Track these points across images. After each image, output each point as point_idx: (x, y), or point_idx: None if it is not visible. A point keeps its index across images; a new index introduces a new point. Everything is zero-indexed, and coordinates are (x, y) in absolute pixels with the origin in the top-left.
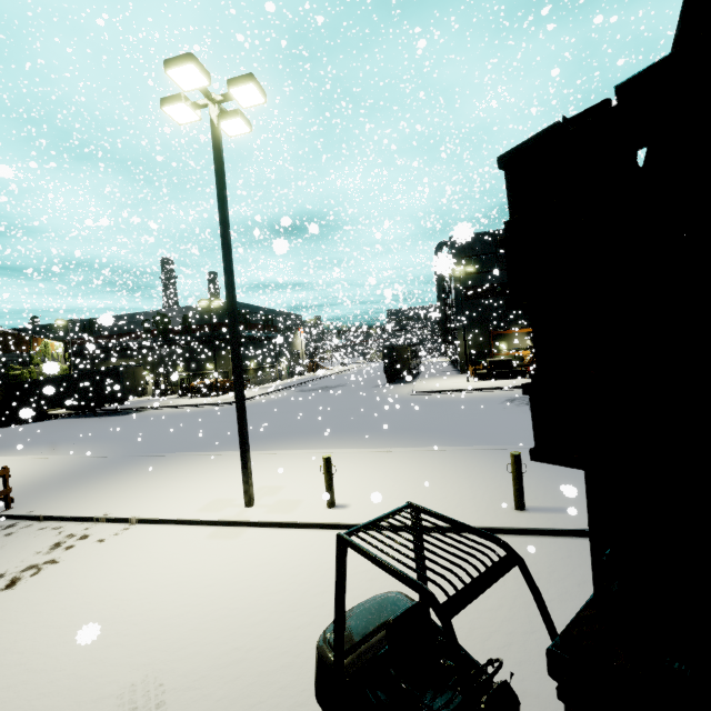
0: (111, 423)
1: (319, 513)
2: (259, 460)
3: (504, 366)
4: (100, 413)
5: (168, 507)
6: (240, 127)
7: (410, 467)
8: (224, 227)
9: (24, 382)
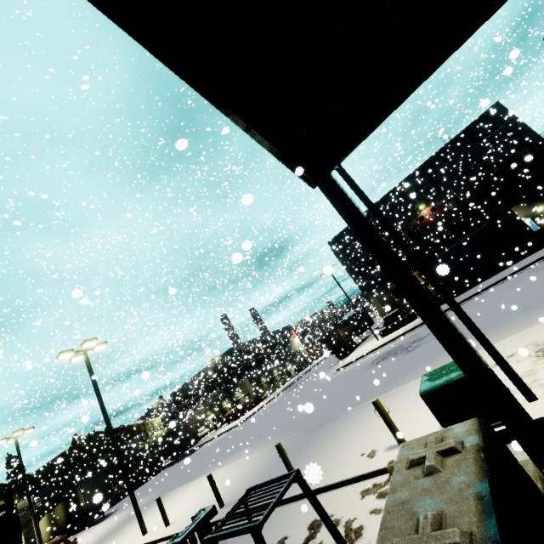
0: (177, 467)
1: (158, 533)
2: (186, 490)
3: (395, 318)
4: (182, 457)
5: (122, 543)
6: (102, 346)
7: (229, 477)
8: (99, 400)
9: (143, 453)
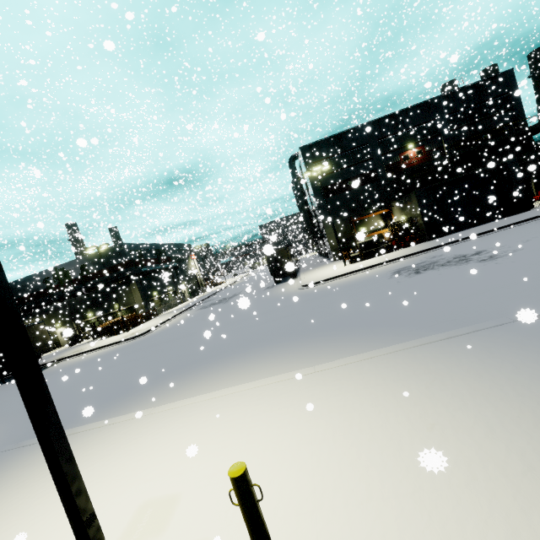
0: (13, 390)
1: None
2: (150, 428)
3: (373, 245)
4: (11, 378)
5: None
6: None
7: (359, 399)
8: None
9: None
